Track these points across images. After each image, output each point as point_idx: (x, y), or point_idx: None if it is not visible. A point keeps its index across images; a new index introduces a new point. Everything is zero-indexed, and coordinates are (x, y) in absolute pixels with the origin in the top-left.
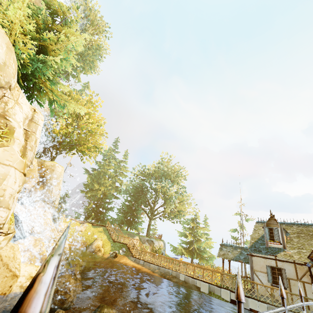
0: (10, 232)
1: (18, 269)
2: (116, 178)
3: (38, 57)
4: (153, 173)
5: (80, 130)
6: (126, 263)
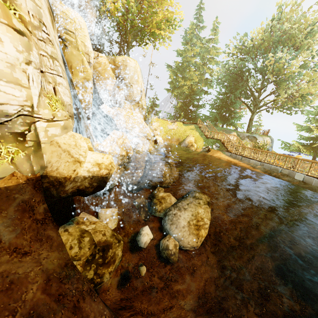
0: (57, 119)
1: (84, 156)
2: (204, 68)
3: None
4: (260, 45)
5: None
6: (220, 157)
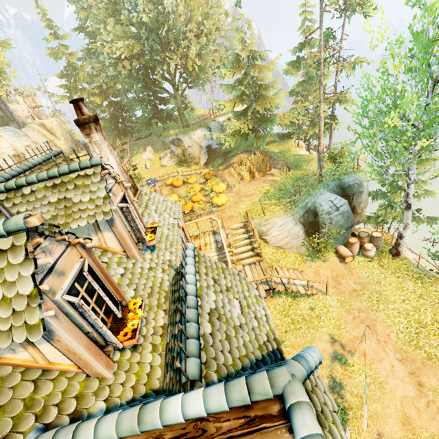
0: None
1: None
2: None
3: None
4: None
5: None
6: None
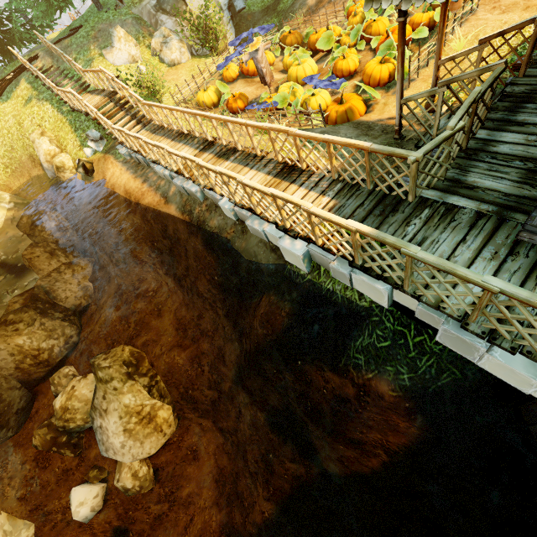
0: None
1: None
2: None
3: None
4: None
5: None
6: (114, 185)
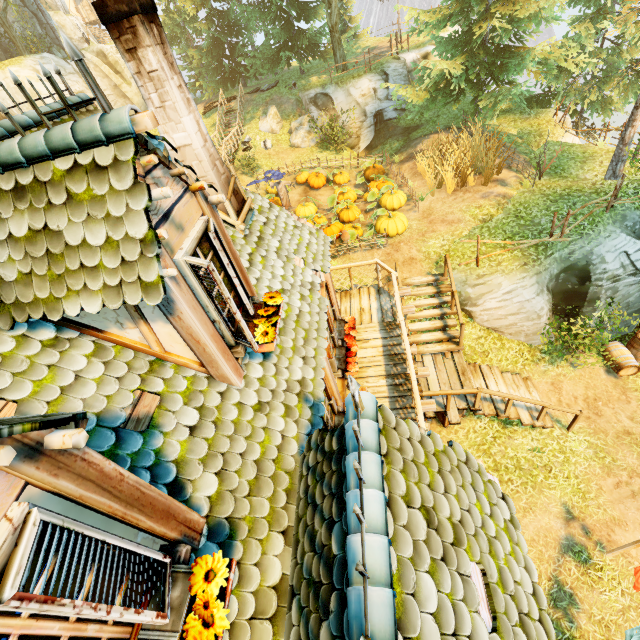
0: None
1: None
2: None
3: None
4: None
5: None
6: None
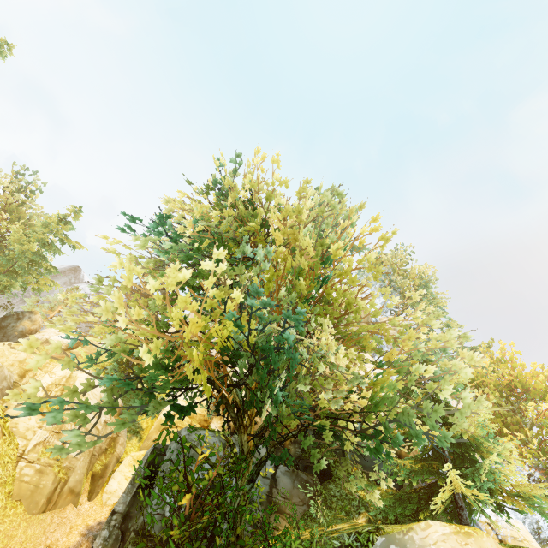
0: None
1: None
2: None
3: (481, 477)
4: None
5: (542, 428)
6: None
